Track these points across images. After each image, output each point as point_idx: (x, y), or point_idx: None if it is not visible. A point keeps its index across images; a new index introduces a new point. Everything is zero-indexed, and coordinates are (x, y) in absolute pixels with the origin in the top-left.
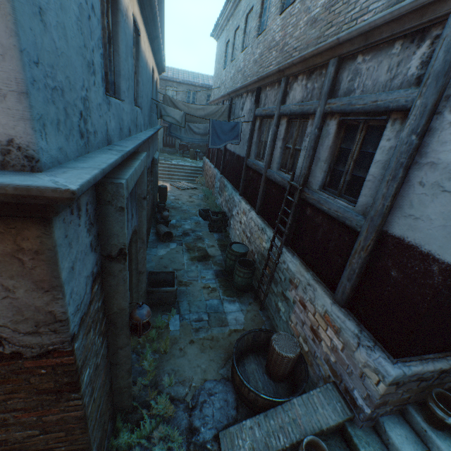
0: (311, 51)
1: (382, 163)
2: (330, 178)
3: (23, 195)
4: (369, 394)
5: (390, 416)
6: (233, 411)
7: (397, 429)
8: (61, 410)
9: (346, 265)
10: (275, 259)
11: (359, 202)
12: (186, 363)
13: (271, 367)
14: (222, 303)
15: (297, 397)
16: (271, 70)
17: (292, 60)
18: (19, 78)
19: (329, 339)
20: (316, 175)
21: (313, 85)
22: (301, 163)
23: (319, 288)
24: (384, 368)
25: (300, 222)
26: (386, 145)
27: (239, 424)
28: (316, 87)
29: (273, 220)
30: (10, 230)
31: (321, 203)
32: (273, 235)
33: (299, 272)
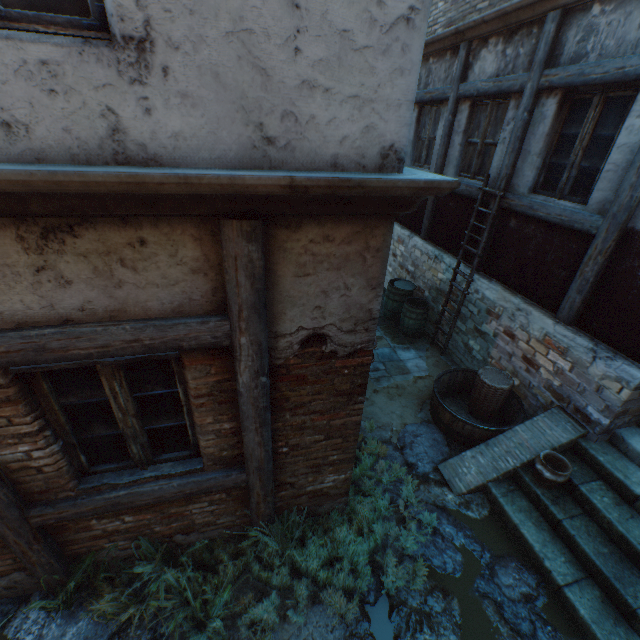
0: (518, 2)
1: (629, 146)
2: (543, 176)
3: (425, 188)
4: (608, 405)
5: (627, 429)
6: (445, 448)
7: (635, 438)
8: (346, 414)
9: (575, 276)
10: (462, 290)
11: (592, 200)
12: (378, 411)
13: (479, 404)
14: (394, 351)
15: (519, 425)
16: (442, 32)
17: (481, 16)
18: (414, 89)
19: (551, 363)
20: (525, 175)
21: (517, 51)
22: (498, 162)
23: (535, 311)
24: (628, 374)
25: (499, 238)
26: (635, 124)
27: (458, 456)
28: (522, 53)
29: (451, 244)
30: (365, 230)
31: (535, 209)
32: (458, 260)
33: (503, 298)
